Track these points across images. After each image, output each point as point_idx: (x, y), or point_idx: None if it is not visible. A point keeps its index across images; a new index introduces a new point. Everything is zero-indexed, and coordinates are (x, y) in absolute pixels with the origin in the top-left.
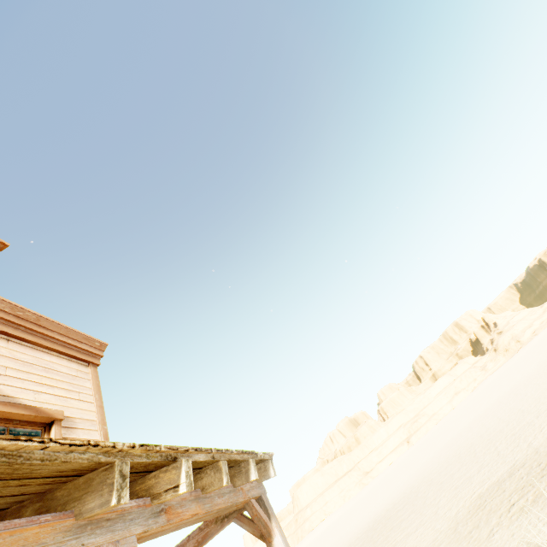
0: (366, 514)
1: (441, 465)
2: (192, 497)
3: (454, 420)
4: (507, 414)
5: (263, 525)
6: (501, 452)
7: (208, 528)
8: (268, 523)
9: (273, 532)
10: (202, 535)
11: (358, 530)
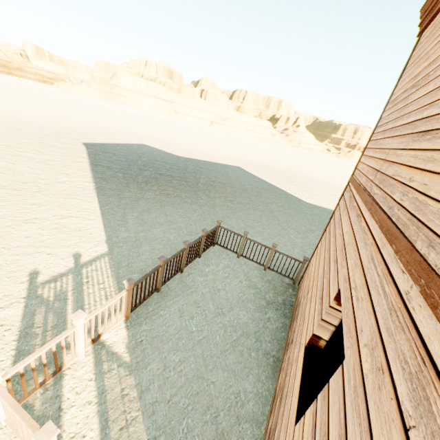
0: (225, 148)
1: (305, 175)
2: None
3: (263, 147)
4: None
5: None
6: None
7: None
8: None
9: None
10: None
11: (237, 156)
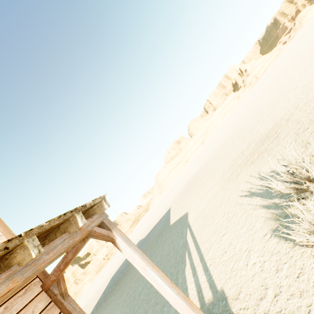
0: (187, 177)
1: (217, 150)
2: (2, 280)
3: (223, 128)
4: (248, 118)
5: (106, 237)
6: (244, 138)
7: (77, 245)
8: (110, 234)
9: (114, 238)
10: (74, 250)
11: (184, 184)
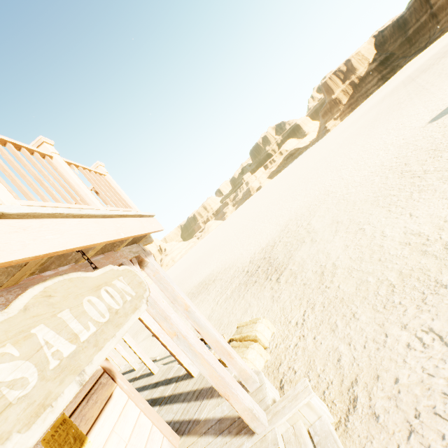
0: None
1: None
2: None
3: None
4: None
5: None
6: None
7: None
8: None
9: None
10: None
11: None
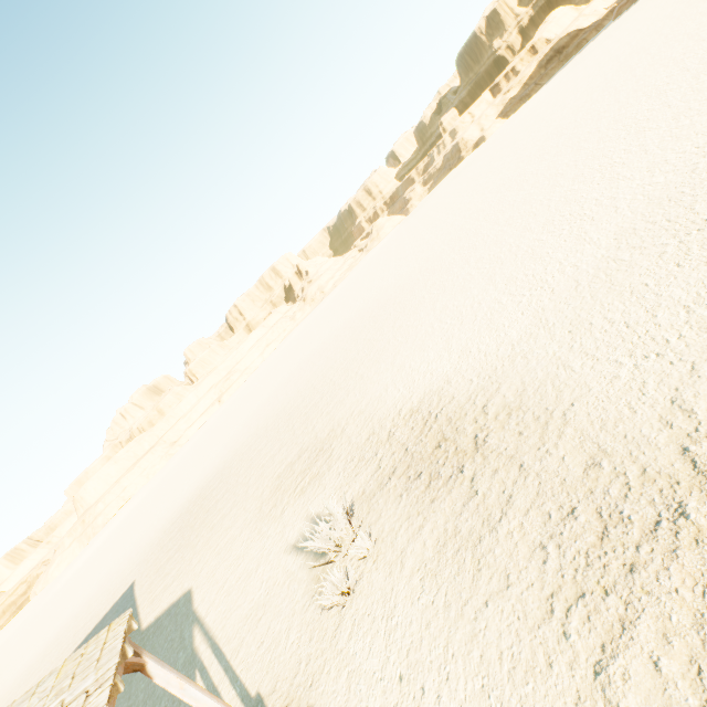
0: (179, 493)
1: (252, 437)
2: None
3: (264, 378)
4: (304, 387)
5: (138, 665)
6: (296, 432)
7: None
8: (141, 660)
9: (146, 663)
10: None
11: (172, 514)
